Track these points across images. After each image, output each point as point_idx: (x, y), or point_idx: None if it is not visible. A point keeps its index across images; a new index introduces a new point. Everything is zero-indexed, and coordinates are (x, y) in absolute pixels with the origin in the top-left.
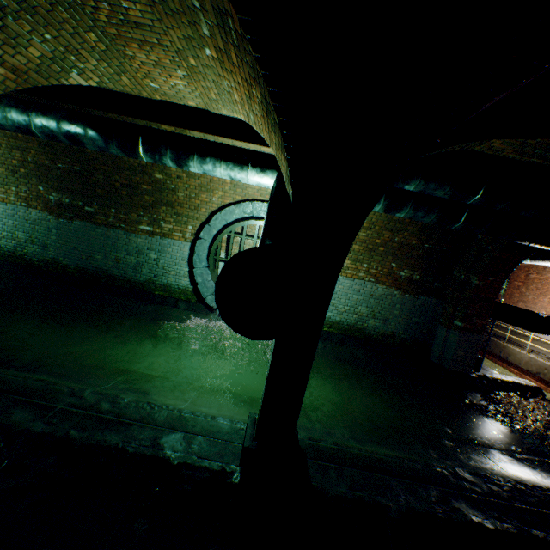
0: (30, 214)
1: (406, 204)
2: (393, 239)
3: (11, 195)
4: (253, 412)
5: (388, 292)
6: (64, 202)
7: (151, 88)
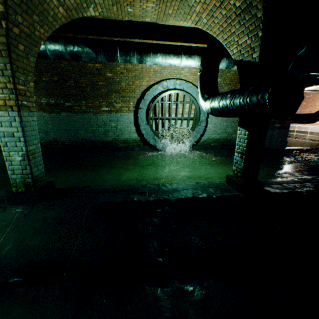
0: None
1: None
2: None
3: None
4: (213, 181)
5: None
6: (51, 103)
7: (126, 13)
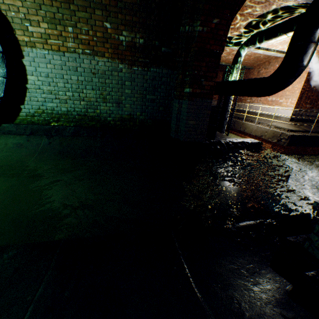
0: None
1: None
2: None
3: None
4: None
5: (112, 67)
6: None
7: None
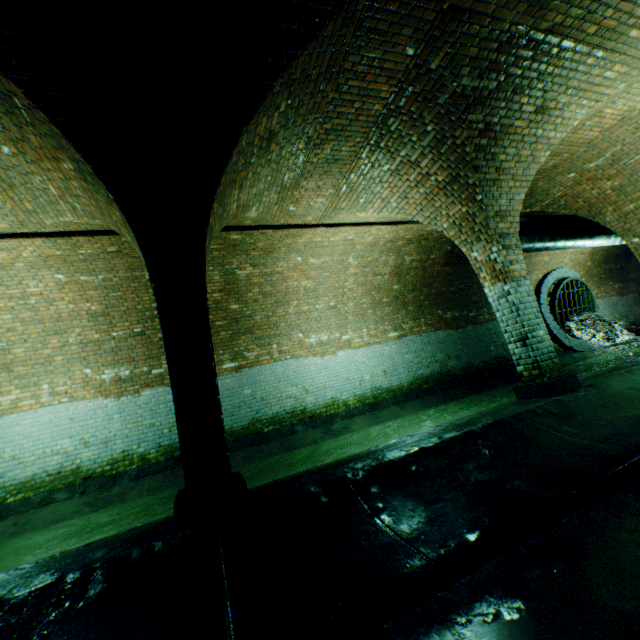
0: (438, 335)
1: None
2: (605, 268)
3: (421, 326)
4: None
5: (616, 299)
6: (455, 316)
7: None
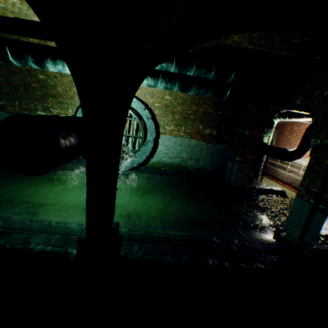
0: None
1: (192, 86)
2: (198, 110)
3: None
4: None
5: (198, 143)
6: None
7: (1, 8)
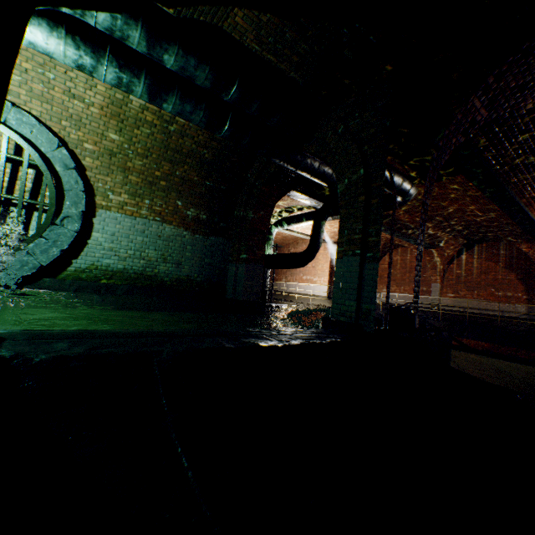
0: None
1: (171, 91)
2: (174, 173)
3: None
4: None
5: (177, 233)
6: None
7: None
